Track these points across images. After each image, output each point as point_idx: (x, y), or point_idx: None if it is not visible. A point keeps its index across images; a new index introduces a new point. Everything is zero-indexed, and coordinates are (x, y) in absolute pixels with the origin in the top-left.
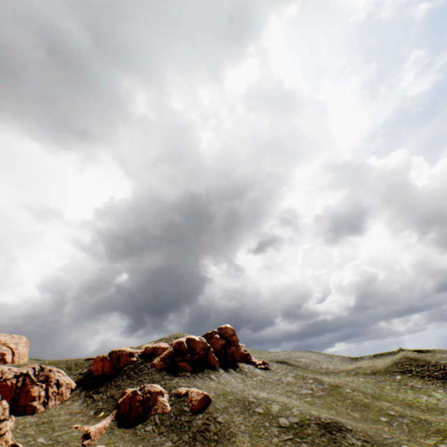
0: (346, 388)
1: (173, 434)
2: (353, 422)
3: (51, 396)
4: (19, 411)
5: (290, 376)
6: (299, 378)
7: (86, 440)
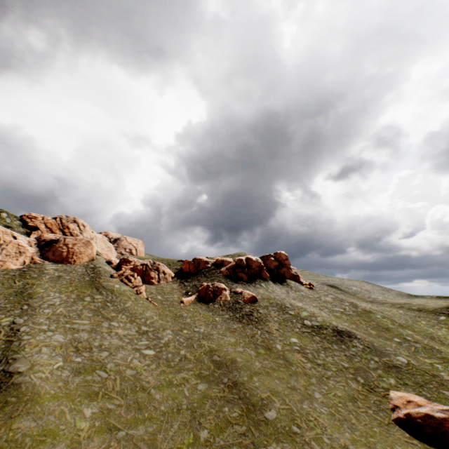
0: (377, 315)
1: (230, 312)
2: (365, 335)
3: (161, 278)
4: (146, 283)
5: (329, 297)
6: (337, 300)
7: (182, 304)
